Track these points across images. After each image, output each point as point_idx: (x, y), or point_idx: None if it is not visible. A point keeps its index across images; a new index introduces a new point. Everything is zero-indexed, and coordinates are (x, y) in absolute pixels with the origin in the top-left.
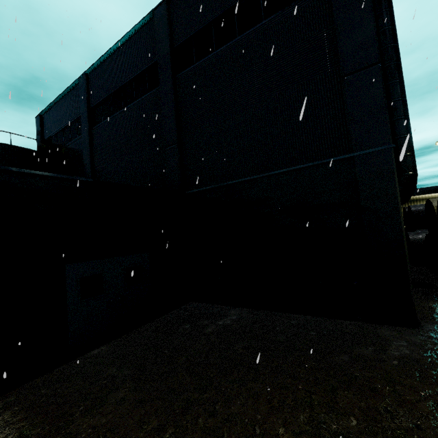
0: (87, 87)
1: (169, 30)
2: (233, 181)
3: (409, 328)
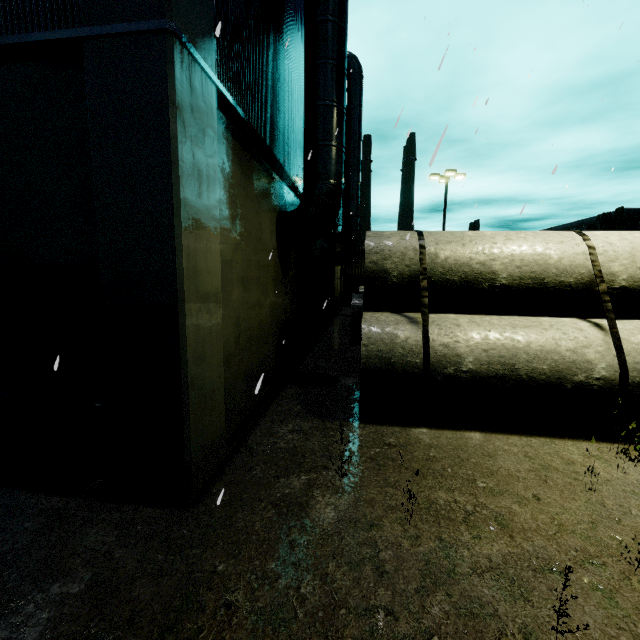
0: None
1: None
2: None
3: (168, 512)
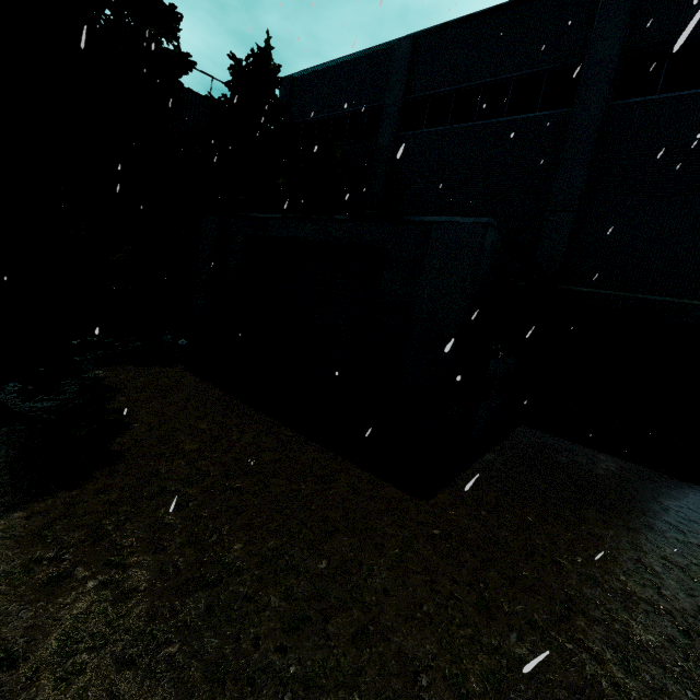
0: (411, 62)
1: (630, 18)
2: (662, 298)
3: None
